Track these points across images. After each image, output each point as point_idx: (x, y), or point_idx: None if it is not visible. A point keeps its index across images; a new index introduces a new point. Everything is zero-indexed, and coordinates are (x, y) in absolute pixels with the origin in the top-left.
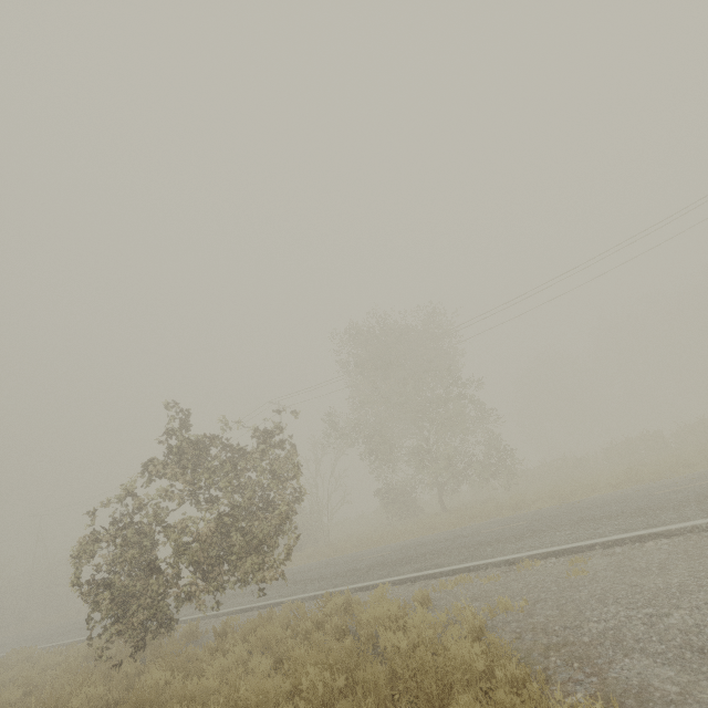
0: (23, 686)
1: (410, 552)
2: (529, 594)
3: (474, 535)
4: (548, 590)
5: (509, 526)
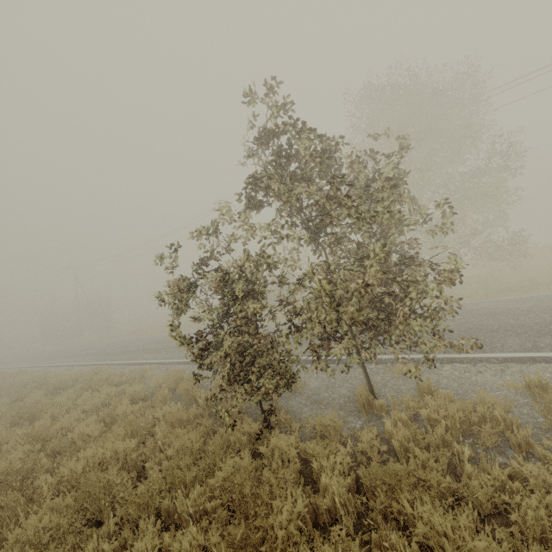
0: (128, 427)
1: (510, 320)
2: None
3: None
4: None
5: None
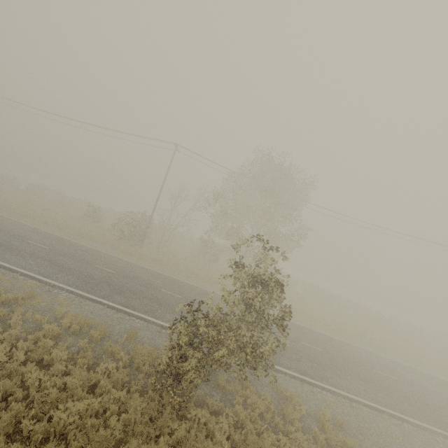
0: (81, 379)
1: None
2: (388, 447)
3: (300, 345)
4: (393, 447)
5: (315, 348)
